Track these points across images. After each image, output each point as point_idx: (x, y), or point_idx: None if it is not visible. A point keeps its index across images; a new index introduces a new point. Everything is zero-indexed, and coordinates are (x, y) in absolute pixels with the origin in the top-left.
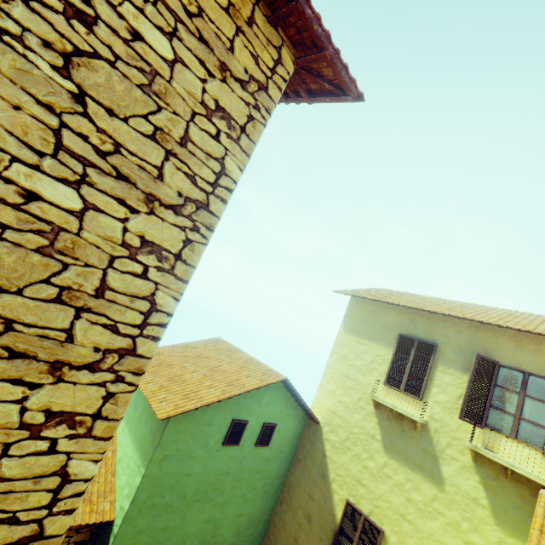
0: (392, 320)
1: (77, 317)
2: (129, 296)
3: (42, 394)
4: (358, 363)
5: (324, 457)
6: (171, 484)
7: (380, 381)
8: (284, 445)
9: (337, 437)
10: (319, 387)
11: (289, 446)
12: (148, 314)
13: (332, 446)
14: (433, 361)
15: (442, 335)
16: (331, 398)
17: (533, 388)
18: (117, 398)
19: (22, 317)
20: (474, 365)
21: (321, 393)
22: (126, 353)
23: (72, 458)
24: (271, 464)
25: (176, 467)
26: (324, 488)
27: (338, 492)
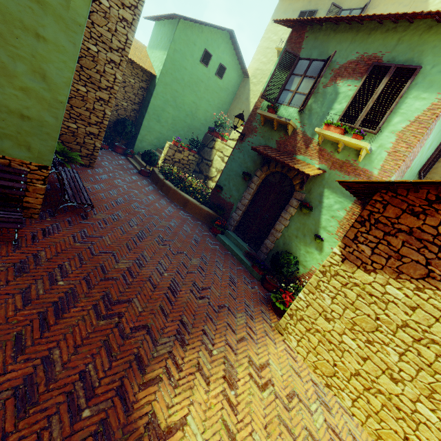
0: (299, 5)
1: None
2: None
3: None
4: (275, 38)
5: (249, 91)
6: (178, 68)
7: (283, 43)
8: (230, 87)
9: (257, 79)
10: (252, 60)
11: (232, 89)
12: None
13: (253, 84)
14: None
15: (322, 4)
16: (257, 63)
17: None
18: None
19: None
20: (329, 9)
21: (252, 63)
22: None
23: None
24: (222, 93)
25: (180, 60)
26: (246, 103)
27: (253, 101)
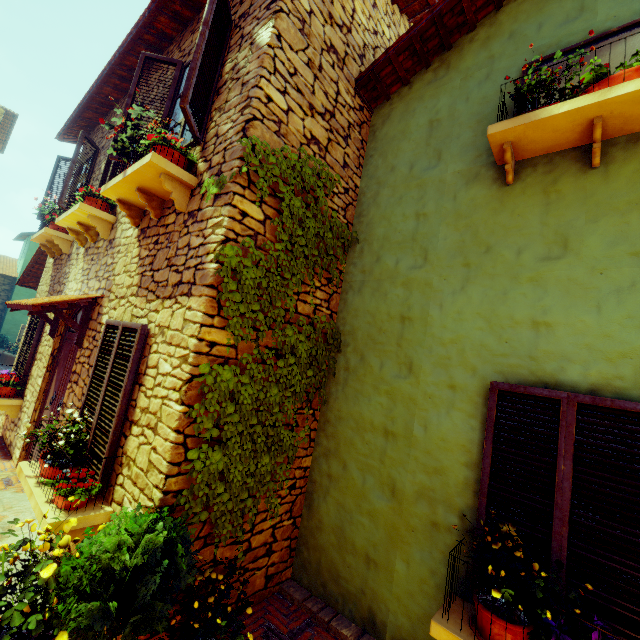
0: None
1: None
2: None
3: None
4: None
5: None
6: None
7: None
8: None
9: None
10: None
11: None
12: None
13: None
14: None
15: None
16: None
17: None
18: None
19: None
20: None
21: None
22: None
23: None
24: None
25: None
26: None
27: None
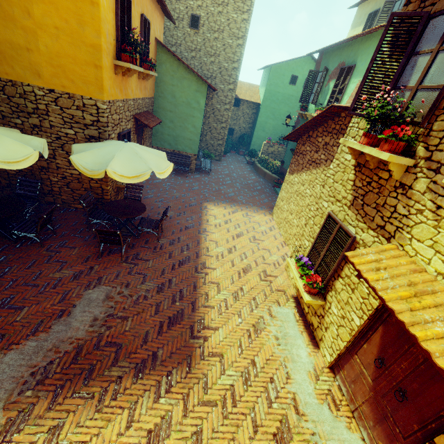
0: (369, 8)
1: (244, 5)
2: (248, 1)
3: (242, 16)
4: None
5: None
6: (273, 94)
7: None
8: None
9: None
10: None
11: None
12: (251, 3)
13: None
14: (375, 18)
15: (383, 2)
16: None
17: (401, 5)
18: (249, 17)
19: (239, 6)
20: (382, 8)
21: None
22: (249, 10)
23: (246, 26)
24: None
25: (274, 89)
26: None
27: None
